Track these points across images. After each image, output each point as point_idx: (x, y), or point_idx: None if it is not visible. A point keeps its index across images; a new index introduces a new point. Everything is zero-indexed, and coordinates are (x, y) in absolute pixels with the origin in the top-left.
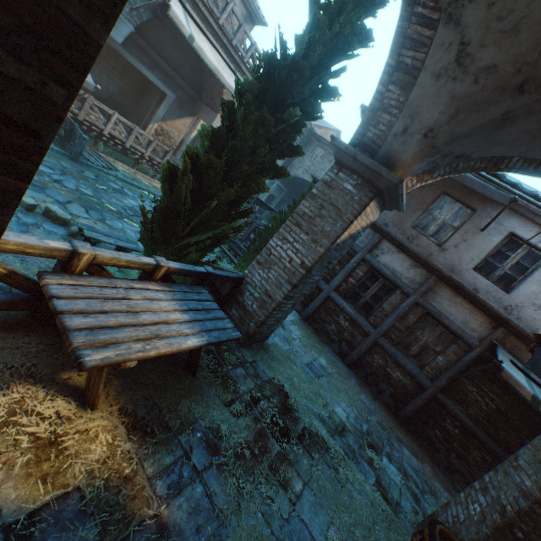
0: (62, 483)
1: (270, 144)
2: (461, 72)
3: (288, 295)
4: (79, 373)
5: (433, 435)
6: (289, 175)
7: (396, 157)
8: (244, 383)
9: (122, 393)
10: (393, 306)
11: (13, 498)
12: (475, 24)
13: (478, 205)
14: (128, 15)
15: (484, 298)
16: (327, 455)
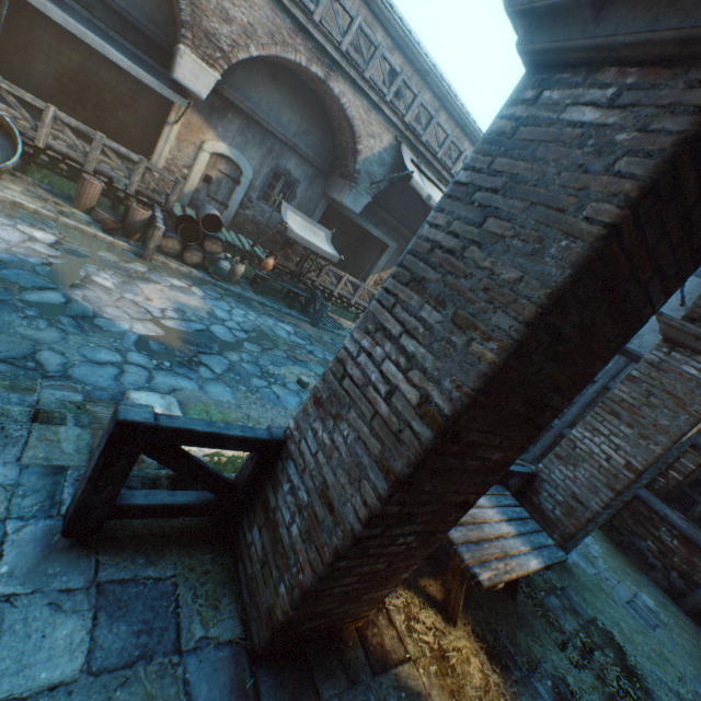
0: None
1: None
2: None
3: (609, 503)
4: (428, 581)
5: None
6: None
7: None
8: (565, 619)
9: (465, 610)
10: None
11: None
12: None
13: None
14: (367, 189)
15: None
16: None
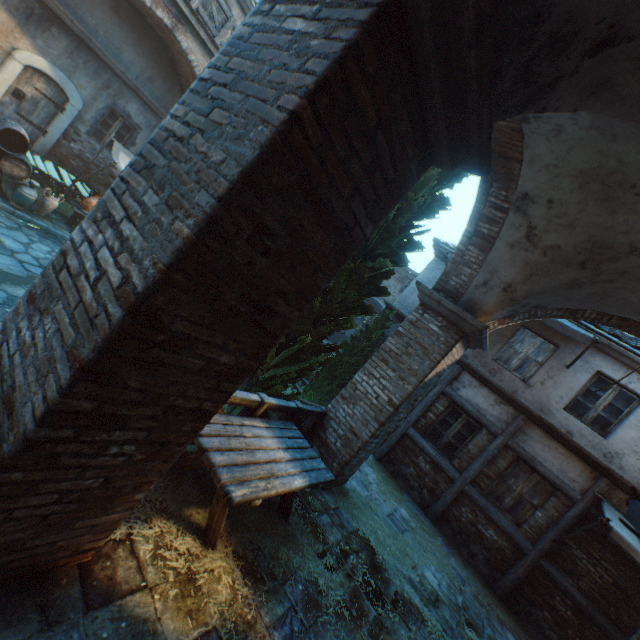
0: (203, 620)
1: (359, 286)
2: (531, 246)
3: (375, 433)
4: (196, 510)
5: (541, 618)
6: (375, 312)
7: (479, 305)
8: (332, 532)
9: (231, 534)
10: (479, 447)
11: (172, 629)
12: (538, 216)
13: (560, 341)
14: None
15: (580, 443)
16: (424, 628)
